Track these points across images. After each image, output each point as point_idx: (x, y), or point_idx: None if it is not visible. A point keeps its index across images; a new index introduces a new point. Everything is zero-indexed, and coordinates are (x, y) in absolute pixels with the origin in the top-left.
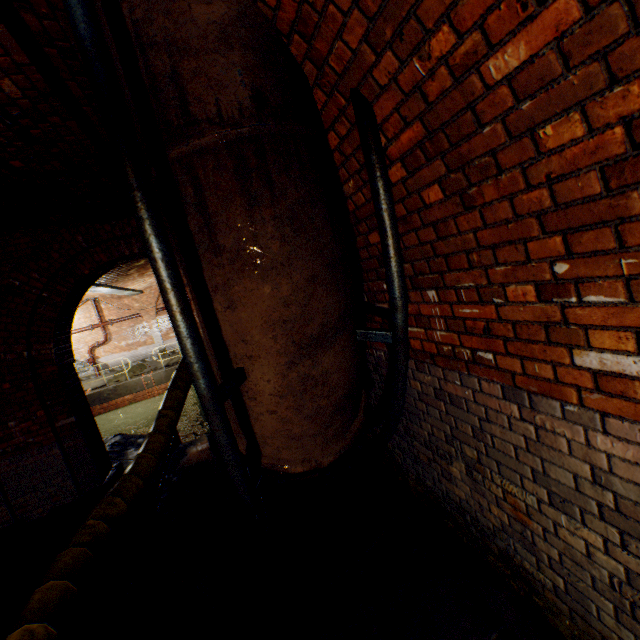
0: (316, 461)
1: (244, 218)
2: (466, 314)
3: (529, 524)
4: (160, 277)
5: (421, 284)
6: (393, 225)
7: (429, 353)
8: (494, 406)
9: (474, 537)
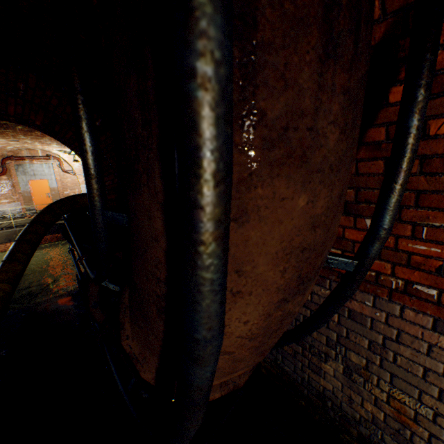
0: (234, 383)
1: (312, 73)
2: (418, 250)
3: (412, 427)
4: (203, 137)
5: (361, 211)
6: (417, 148)
7: (338, 272)
8: (414, 332)
9: (330, 418)
